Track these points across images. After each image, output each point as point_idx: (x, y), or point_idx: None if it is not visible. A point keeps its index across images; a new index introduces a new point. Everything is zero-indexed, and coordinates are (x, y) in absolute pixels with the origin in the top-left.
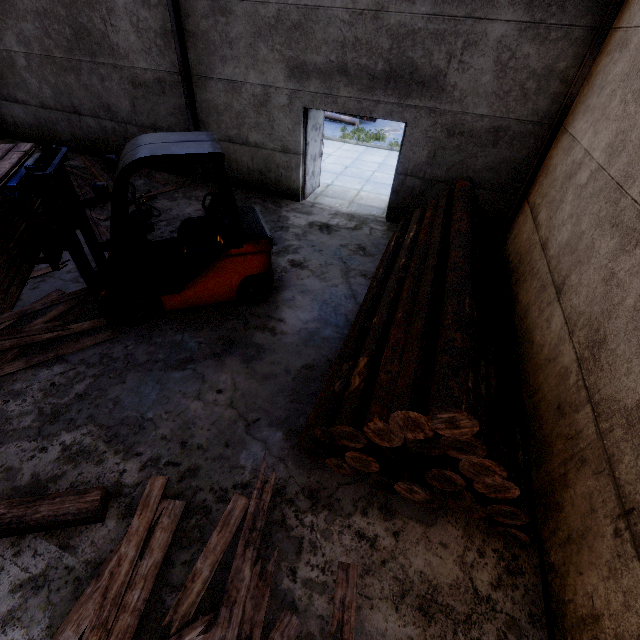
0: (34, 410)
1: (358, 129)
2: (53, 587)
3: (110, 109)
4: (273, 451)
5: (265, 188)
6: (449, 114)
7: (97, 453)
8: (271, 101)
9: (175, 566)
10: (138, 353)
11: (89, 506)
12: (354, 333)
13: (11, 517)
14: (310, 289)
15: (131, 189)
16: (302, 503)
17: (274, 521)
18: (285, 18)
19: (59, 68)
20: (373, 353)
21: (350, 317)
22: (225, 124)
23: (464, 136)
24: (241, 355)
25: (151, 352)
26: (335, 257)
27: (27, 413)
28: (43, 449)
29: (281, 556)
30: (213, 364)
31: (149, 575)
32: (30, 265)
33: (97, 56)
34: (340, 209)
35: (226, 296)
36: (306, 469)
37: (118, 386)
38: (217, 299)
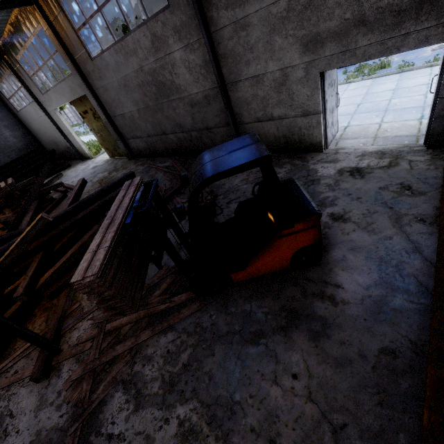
0: (159, 376)
1: (360, 66)
2: None
3: (180, 126)
4: None
5: (290, 148)
6: None
7: (202, 435)
8: (289, 79)
9: None
10: (219, 323)
11: None
12: None
13: None
14: (360, 245)
15: None
16: None
17: None
18: (295, 5)
19: (153, 112)
20: None
21: (422, 279)
22: (253, 110)
23: None
24: (306, 330)
25: (229, 323)
26: (377, 203)
27: (155, 379)
28: (166, 420)
29: None
30: (282, 340)
31: None
32: (146, 267)
33: (170, 96)
34: (366, 149)
35: (281, 266)
36: None
37: (209, 358)
38: (274, 269)
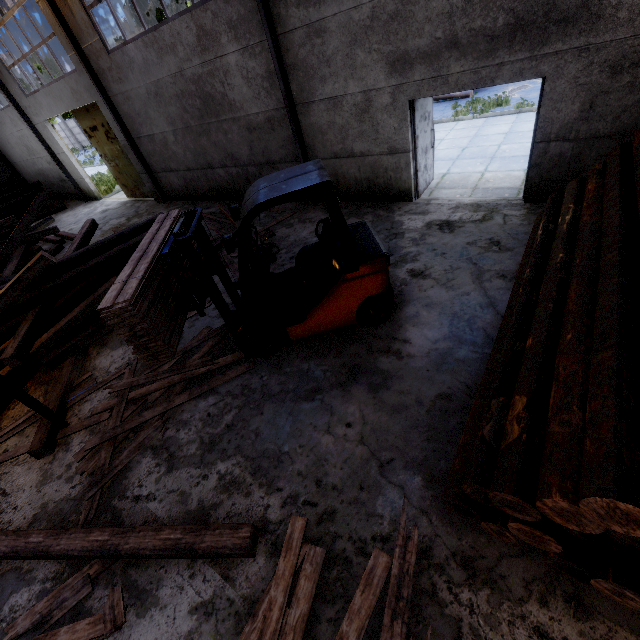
0: (197, 439)
1: (473, 101)
2: (219, 617)
3: (234, 157)
4: (412, 500)
5: (374, 195)
6: (611, 45)
7: (245, 485)
8: (373, 105)
9: (321, 621)
10: (271, 384)
11: (241, 542)
12: (500, 358)
13: (185, 543)
14: (436, 301)
15: (255, 223)
16: (454, 572)
17: (422, 590)
18: (380, 13)
19: (195, 135)
20: (534, 390)
21: (490, 331)
22: (330, 142)
23: (639, 67)
24: (367, 383)
25: (282, 382)
26: (462, 259)
27: (192, 441)
28: (205, 476)
29: (435, 638)
30: (339, 394)
31: (297, 627)
32: (184, 314)
33: (220, 115)
34: (461, 200)
35: (346, 320)
36: (455, 528)
37: (257, 417)
38: (337, 324)
